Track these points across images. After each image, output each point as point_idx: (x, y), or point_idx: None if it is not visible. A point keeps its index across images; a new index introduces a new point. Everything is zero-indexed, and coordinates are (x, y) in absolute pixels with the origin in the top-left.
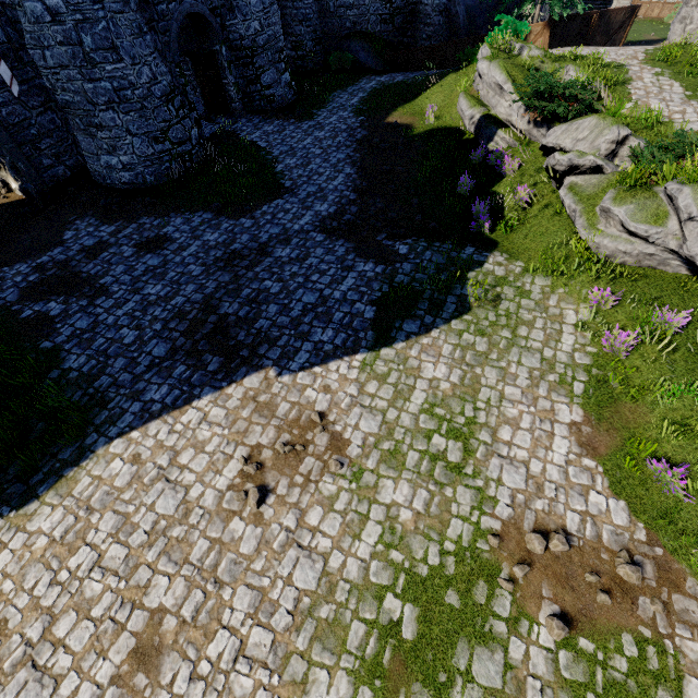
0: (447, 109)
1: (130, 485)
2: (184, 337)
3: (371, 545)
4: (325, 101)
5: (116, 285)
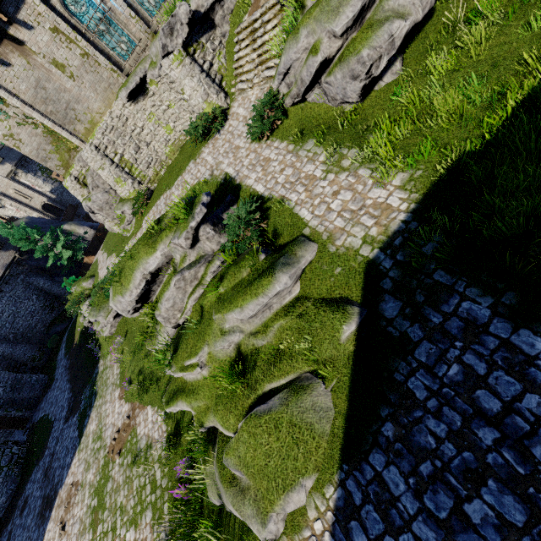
0: None
1: None
2: (40, 519)
3: (87, 497)
4: (56, 365)
5: (19, 537)
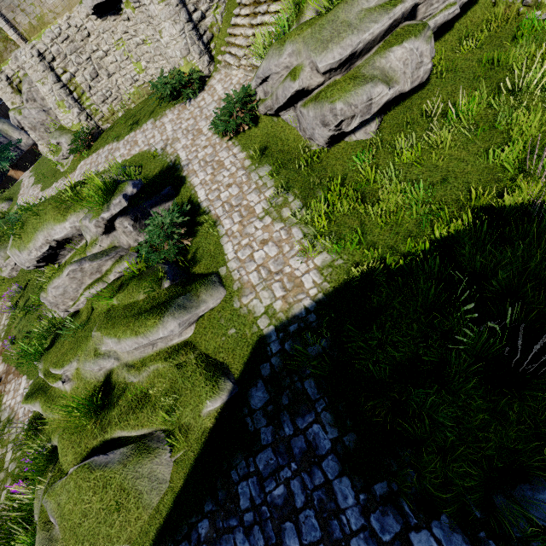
0: None
1: None
2: None
3: None
4: None
5: None
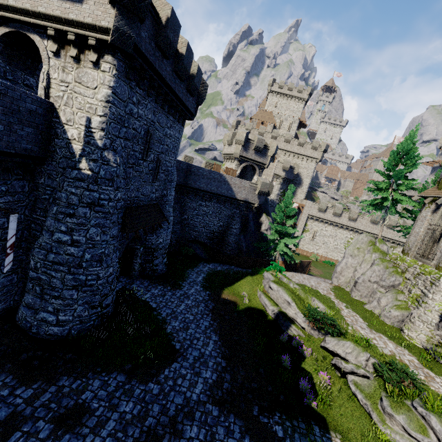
0: (252, 296)
1: None
2: None
3: None
4: (184, 276)
5: None
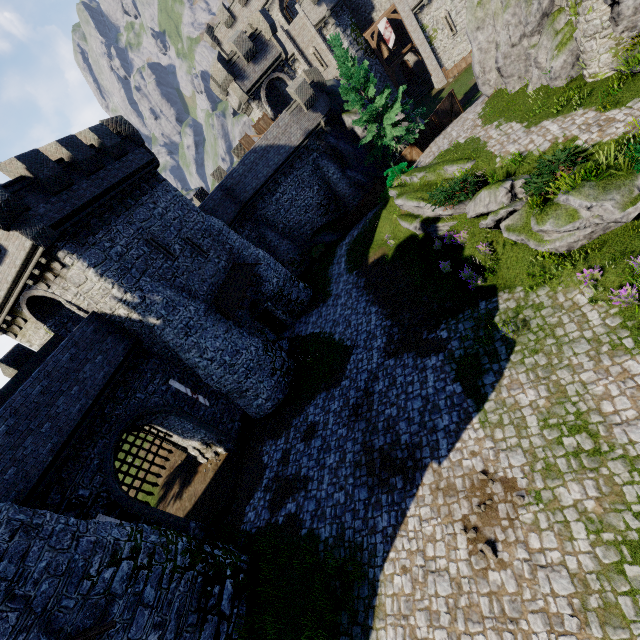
0: (397, 230)
1: (414, 588)
2: (370, 477)
3: (585, 539)
4: (328, 279)
5: (310, 471)
